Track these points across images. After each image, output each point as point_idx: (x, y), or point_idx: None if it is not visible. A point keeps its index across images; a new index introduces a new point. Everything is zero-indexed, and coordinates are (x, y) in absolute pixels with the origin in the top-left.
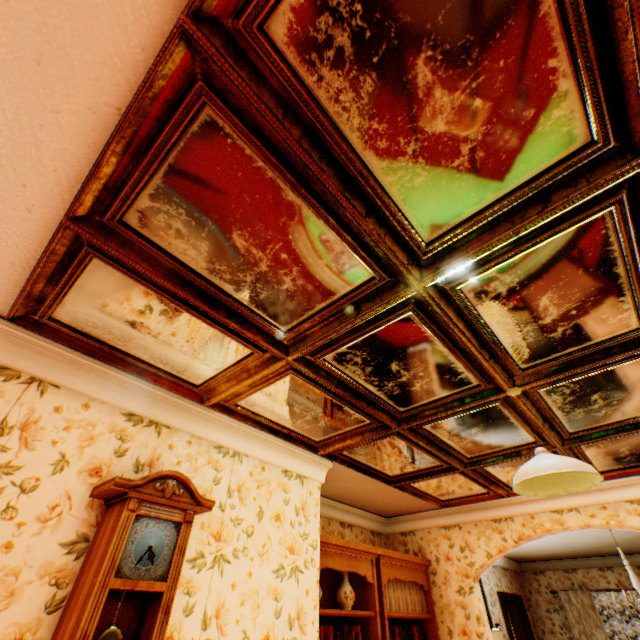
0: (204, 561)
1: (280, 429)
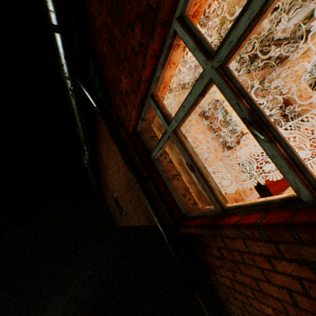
0: None
1: None
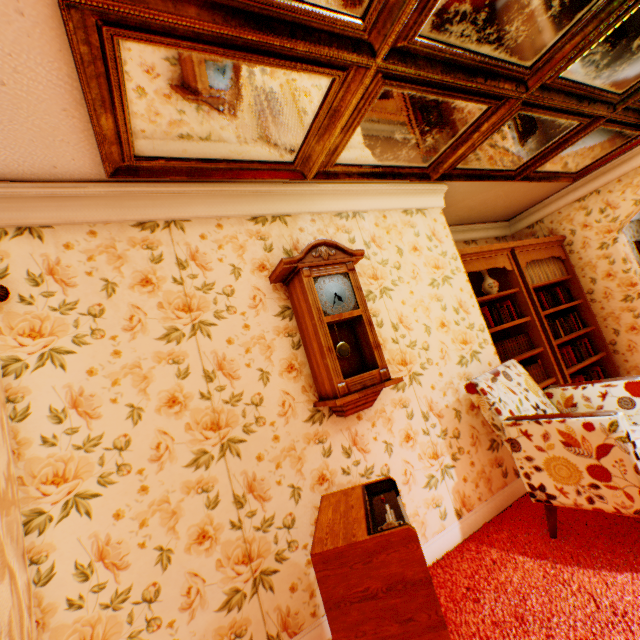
0: (374, 296)
1: (386, 173)
